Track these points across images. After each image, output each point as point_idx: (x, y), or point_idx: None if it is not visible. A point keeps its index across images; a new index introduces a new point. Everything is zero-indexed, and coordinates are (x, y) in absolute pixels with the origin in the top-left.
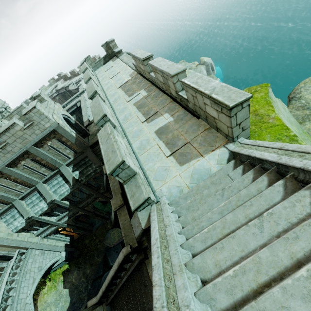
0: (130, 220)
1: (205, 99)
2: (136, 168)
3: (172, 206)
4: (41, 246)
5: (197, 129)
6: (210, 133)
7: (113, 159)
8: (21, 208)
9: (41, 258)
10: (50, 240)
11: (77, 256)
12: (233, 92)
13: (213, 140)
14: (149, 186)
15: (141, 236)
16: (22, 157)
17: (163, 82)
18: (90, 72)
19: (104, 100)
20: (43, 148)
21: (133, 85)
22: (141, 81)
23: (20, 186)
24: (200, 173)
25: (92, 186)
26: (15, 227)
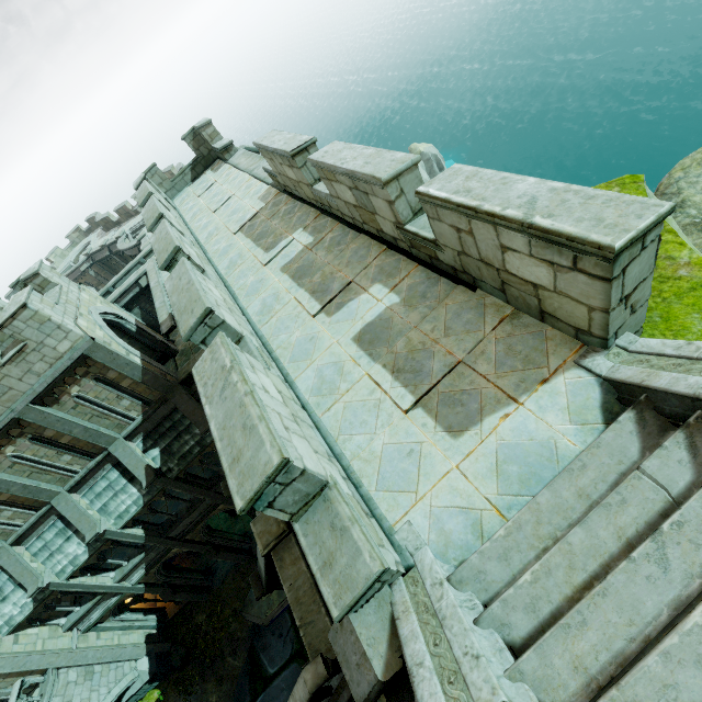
0: (311, 575)
1: (508, 236)
2: (323, 464)
3: (464, 589)
4: (81, 657)
5: (476, 319)
6: (521, 328)
7: (250, 456)
8: (16, 568)
9: (85, 690)
10: (106, 633)
11: (181, 662)
12: (601, 204)
13: (536, 348)
14: (371, 514)
15: (375, 699)
16: (5, 437)
17: (354, 203)
18: (160, 203)
19: (202, 268)
20: (59, 405)
21: (274, 222)
22: (292, 209)
23: (8, 512)
24: (526, 457)
25: (197, 480)
26: (6, 619)
